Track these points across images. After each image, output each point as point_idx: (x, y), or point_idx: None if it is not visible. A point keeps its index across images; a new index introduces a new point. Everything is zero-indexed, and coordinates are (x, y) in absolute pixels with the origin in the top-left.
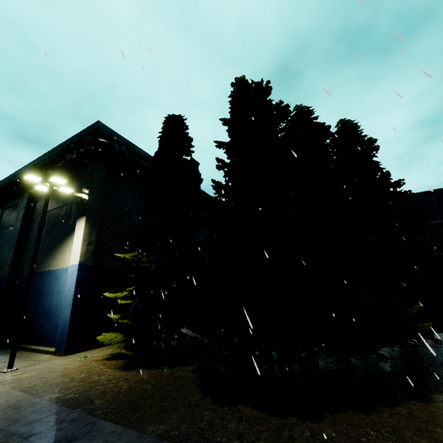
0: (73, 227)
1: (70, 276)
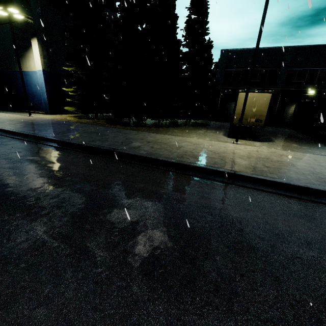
0: (29, 43)
1: (39, 77)
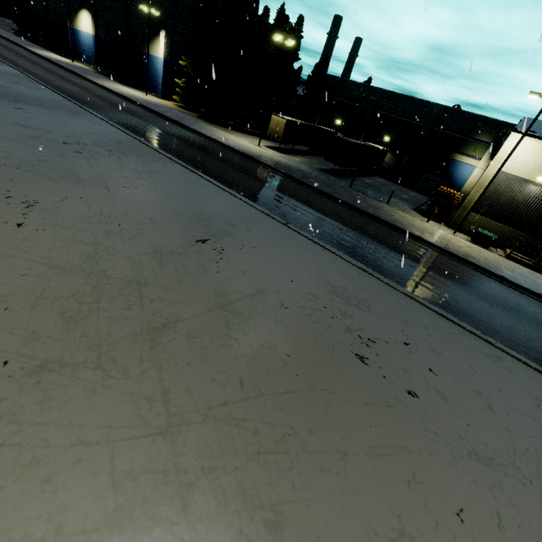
0: (158, 31)
1: (160, 64)
